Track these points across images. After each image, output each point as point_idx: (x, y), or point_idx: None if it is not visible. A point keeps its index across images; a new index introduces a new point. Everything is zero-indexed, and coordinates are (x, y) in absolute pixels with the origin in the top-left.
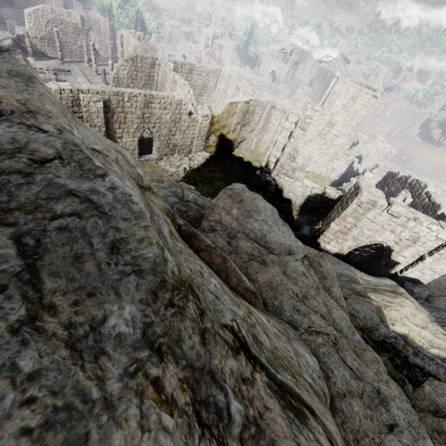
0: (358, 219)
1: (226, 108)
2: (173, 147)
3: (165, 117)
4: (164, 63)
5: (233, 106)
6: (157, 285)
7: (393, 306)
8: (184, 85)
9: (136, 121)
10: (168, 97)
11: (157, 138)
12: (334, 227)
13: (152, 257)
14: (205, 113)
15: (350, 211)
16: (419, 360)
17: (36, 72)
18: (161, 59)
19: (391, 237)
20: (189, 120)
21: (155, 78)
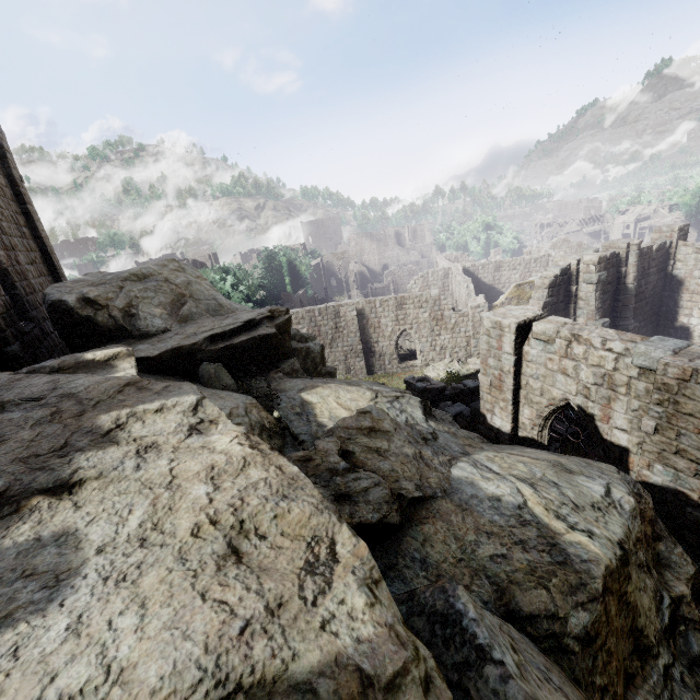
0: (499, 358)
1: (512, 292)
2: (440, 350)
3: (423, 316)
4: (454, 269)
5: (524, 289)
6: (120, 276)
7: (337, 389)
8: (463, 283)
9: (390, 324)
10: (423, 296)
11: (417, 340)
12: (483, 380)
13: (124, 273)
14: (475, 303)
15: (484, 347)
16: (296, 418)
17: (178, 263)
18: (453, 267)
19: (570, 386)
20: (456, 316)
21: (450, 287)
